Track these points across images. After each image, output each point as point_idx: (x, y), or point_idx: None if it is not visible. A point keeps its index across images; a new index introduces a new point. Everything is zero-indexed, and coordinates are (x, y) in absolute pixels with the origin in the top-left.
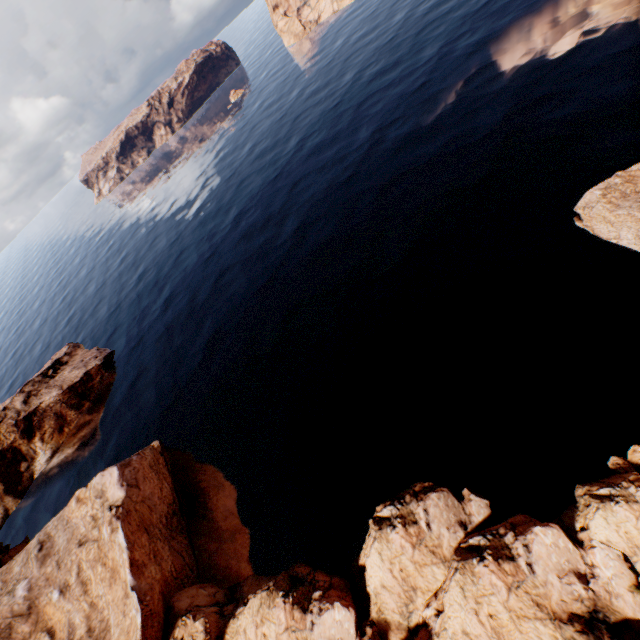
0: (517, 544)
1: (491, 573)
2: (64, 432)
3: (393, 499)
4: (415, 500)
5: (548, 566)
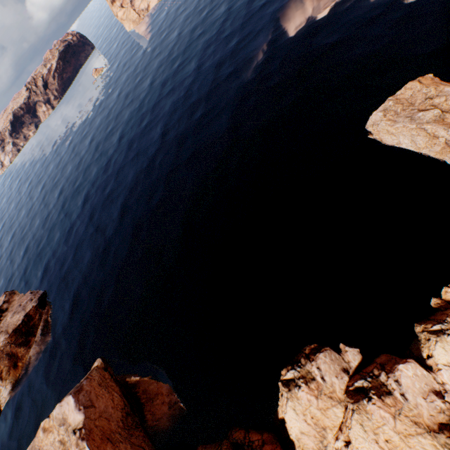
0: (390, 381)
1: (379, 408)
2: (18, 366)
3: (292, 363)
4: (309, 361)
5: (415, 392)
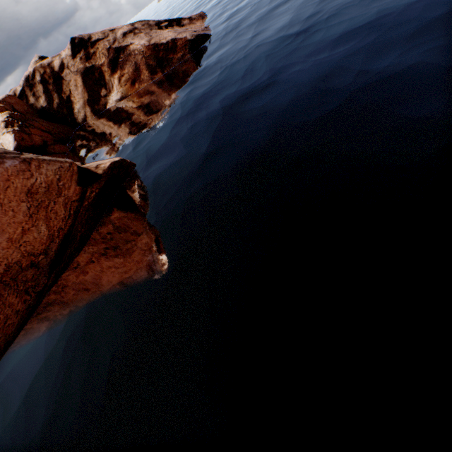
0: None
1: None
2: (134, 86)
3: None
4: None
5: None
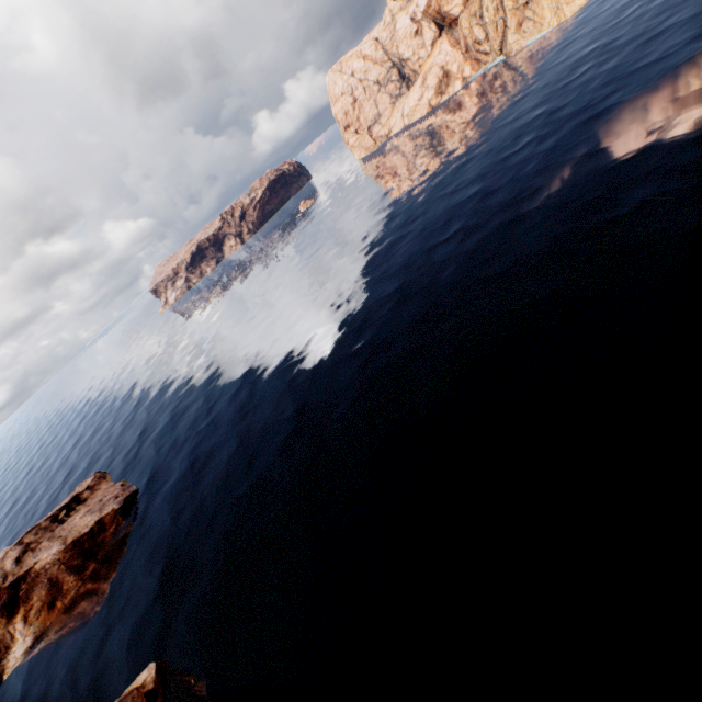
0: None
1: None
2: (55, 607)
3: None
4: None
5: None
